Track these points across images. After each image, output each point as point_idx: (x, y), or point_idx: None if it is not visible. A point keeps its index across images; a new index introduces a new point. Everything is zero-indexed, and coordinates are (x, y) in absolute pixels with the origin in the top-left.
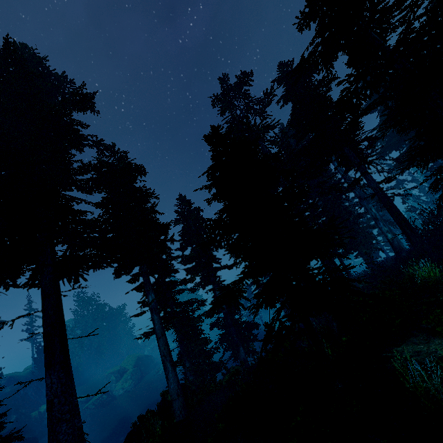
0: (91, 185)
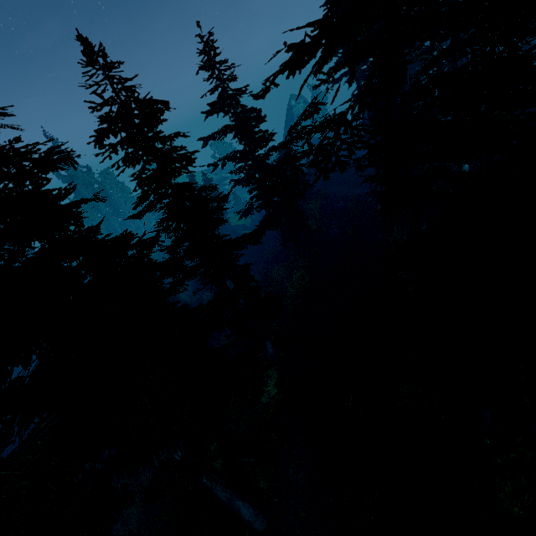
0: None
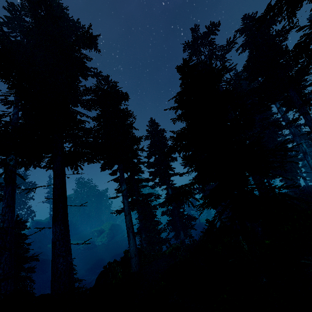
0: (91, 104)
